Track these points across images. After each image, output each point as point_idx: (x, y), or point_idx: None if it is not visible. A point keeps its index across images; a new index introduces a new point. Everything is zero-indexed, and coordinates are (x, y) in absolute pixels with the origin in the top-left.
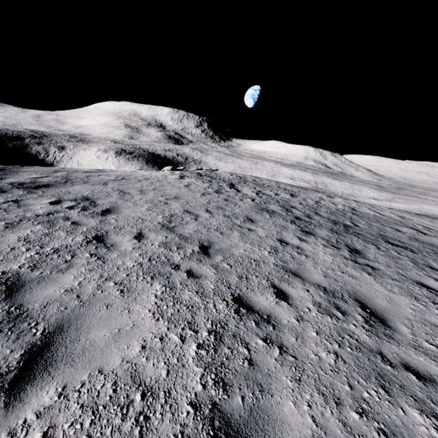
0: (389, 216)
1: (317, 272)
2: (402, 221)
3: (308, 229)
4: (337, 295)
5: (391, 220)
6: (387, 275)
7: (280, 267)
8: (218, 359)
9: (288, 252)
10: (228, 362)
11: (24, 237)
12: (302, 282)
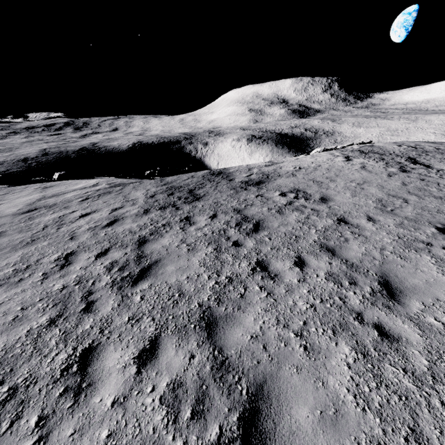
0: None
1: None
2: None
3: None
4: None
5: None
6: None
7: None
8: None
9: None
10: None
11: (297, 220)
12: None
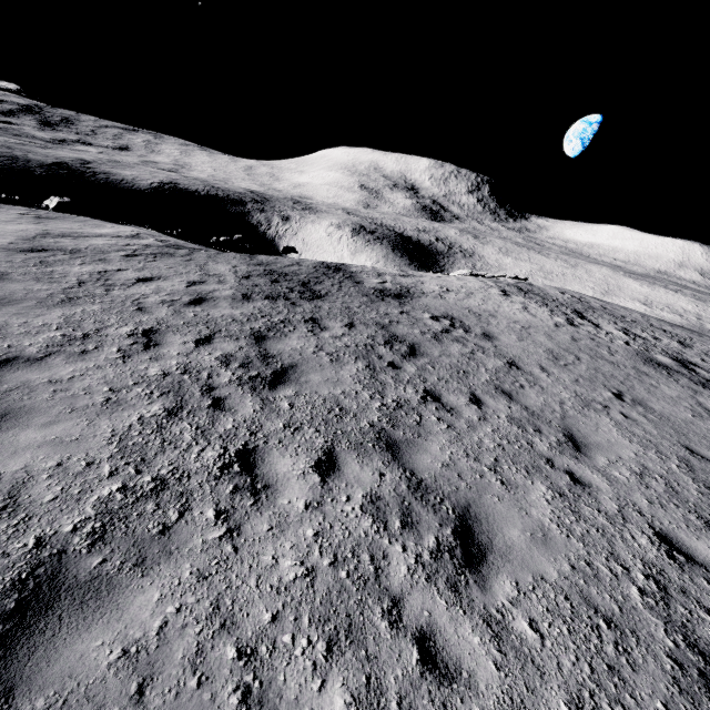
0: None
1: None
2: None
3: None
4: None
5: None
6: None
7: None
8: (699, 478)
9: None
10: (707, 481)
11: (461, 353)
12: None
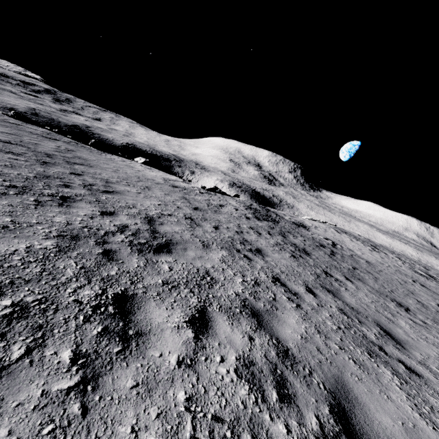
0: None
1: None
2: None
3: None
4: None
5: None
6: None
7: None
8: None
9: None
10: None
11: (348, 255)
12: None
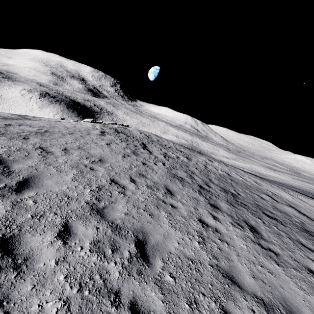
0: (250, 182)
1: (245, 270)
2: (258, 187)
3: (213, 202)
4: (277, 311)
5: (253, 186)
6: (287, 262)
7: (216, 270)
8: None
9: (213, 240)
10: None
11: None
12: (243, 295)
